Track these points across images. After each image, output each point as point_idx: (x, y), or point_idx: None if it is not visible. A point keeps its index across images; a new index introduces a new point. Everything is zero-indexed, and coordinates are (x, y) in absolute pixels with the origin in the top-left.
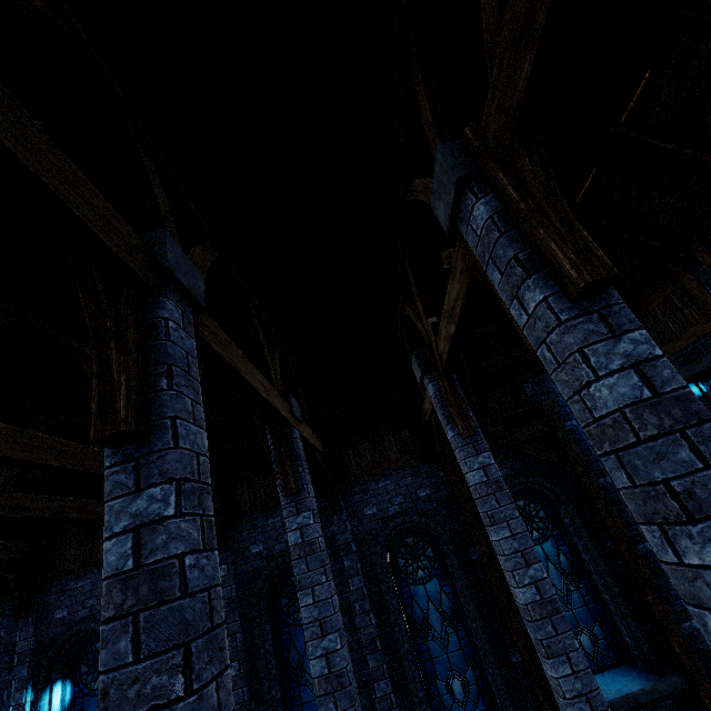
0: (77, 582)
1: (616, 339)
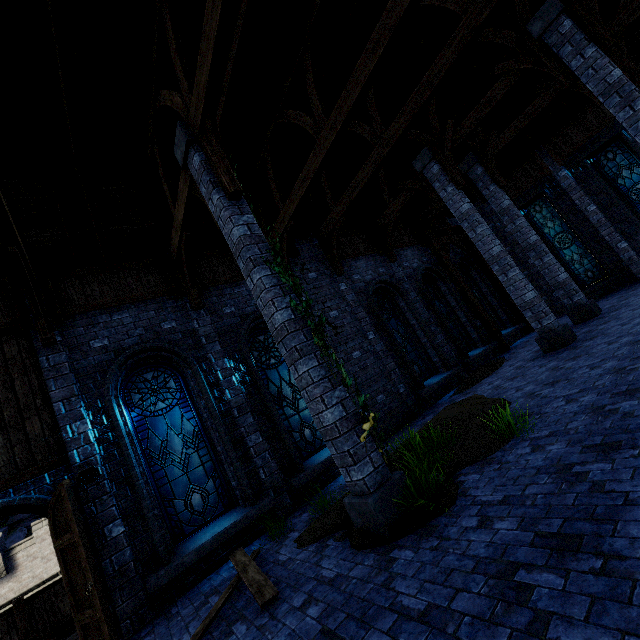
0: (233, 289)
1: None
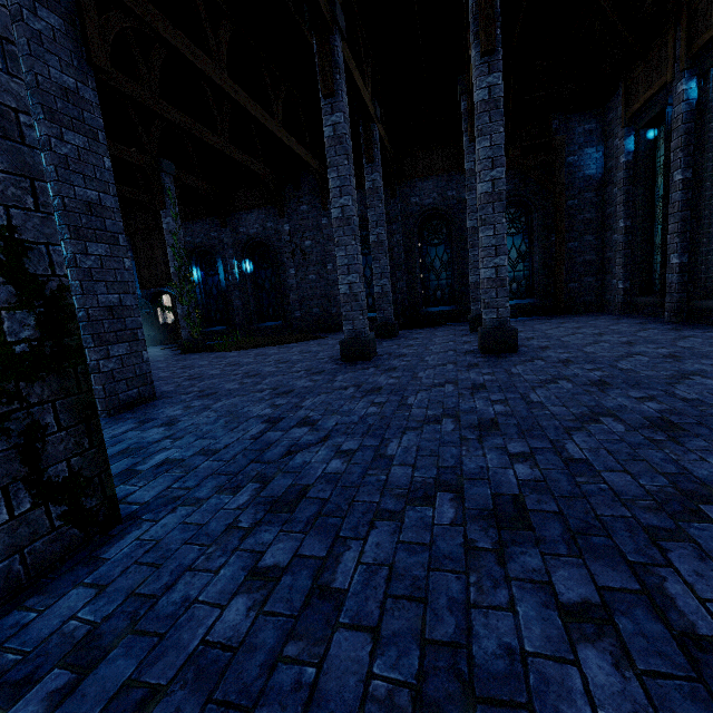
0: (247, 216)
1: (489, 76)
